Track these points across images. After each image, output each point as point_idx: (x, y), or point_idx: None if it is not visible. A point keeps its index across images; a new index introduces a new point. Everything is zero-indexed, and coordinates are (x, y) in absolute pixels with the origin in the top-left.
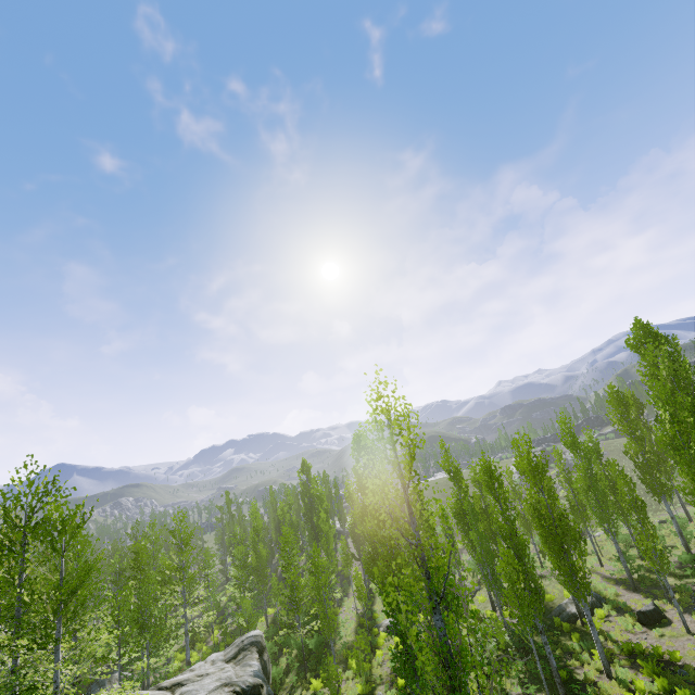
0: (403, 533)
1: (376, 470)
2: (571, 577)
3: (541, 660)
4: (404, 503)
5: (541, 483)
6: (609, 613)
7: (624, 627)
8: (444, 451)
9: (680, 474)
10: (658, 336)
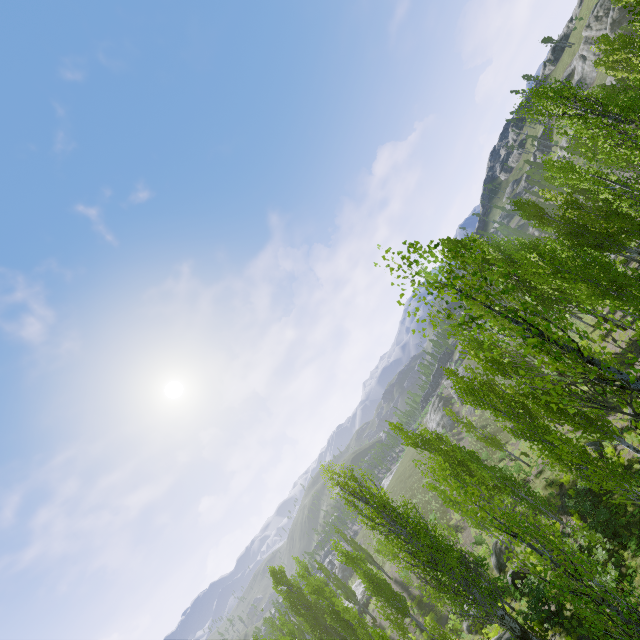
0: (623, 383)
1: (368, 490)
2: (591, 425)
3: (632, 528)
4: (574, 352)
5: (506, 371)
6: (613, 445)
7: (636, 441)
8: (399, 430)
9: (576, 286)
10: (461, 241)
